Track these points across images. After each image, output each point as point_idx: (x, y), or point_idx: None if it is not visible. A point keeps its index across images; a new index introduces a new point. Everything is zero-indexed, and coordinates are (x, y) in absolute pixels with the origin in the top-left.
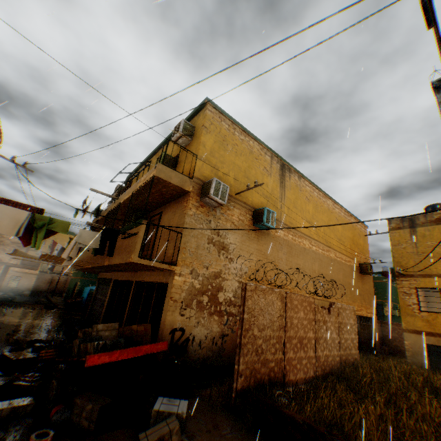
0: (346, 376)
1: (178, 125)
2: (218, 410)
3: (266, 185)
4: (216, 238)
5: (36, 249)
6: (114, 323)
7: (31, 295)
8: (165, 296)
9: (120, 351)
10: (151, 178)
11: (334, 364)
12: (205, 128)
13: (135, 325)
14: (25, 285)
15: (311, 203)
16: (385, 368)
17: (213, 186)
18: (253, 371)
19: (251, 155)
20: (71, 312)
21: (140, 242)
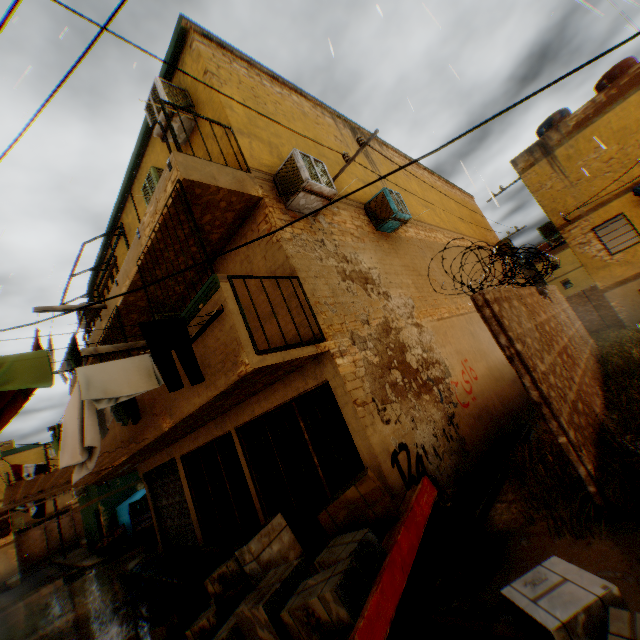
0: (625, 372)
1: (151, 97)
2: (585, 533)
3: (352, 163)
4: (348, 268)
5: None
6: (273, 518)
7: (23, 578)
8: (338, 408)
9: (391, 561)
10: (172, 193)
11: (595, 367)
12: (213, 77)
13: (350, 489)
14: (2, 571)
15: (413, 180)
16: (636, 340)
17: (302, 164)
18: (579, 432)
19: (307, 119)
20: (118, 559)
21: (242, 323)
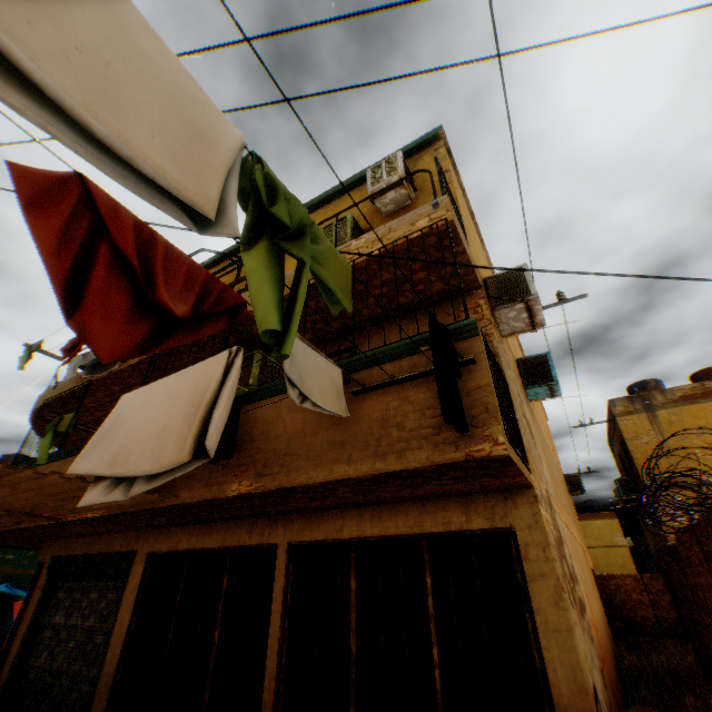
0: None
1: (384, 163)
2: None
3: None
4: (522, 407)
5: (284, 349)
6: None
7: None
8: (525, 577)
9: None
10: (425, 228)
11: None
12: (452, 177)
13: None
14: None
15: None
16: None
17: (532, 279)
18: None
19: (484, 260)
20: None
21: (493, 389)
